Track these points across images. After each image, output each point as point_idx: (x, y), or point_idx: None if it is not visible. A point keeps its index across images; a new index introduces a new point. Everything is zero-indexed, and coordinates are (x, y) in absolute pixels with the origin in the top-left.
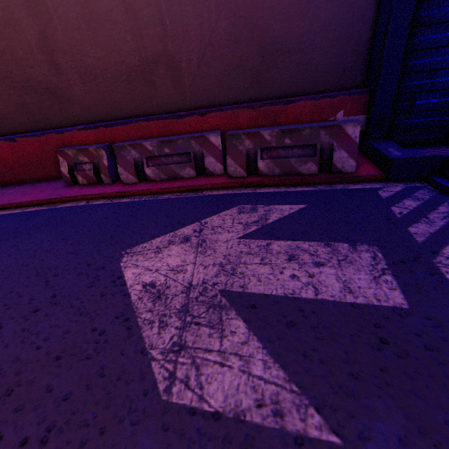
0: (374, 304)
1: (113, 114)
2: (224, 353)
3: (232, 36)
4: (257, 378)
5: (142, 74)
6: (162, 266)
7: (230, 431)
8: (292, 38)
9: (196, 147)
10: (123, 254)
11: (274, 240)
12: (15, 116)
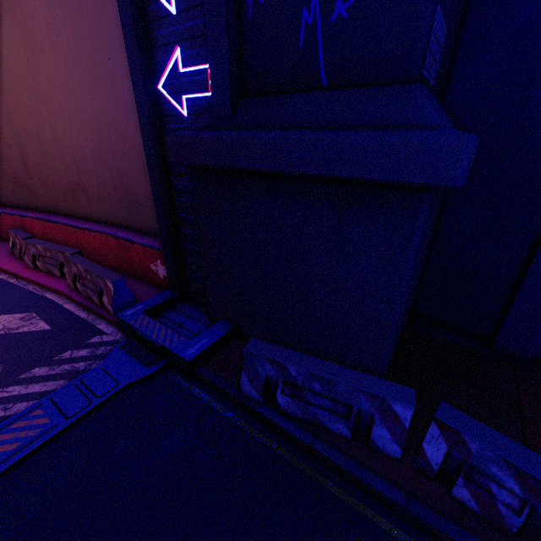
0: None
1: (59, 210)
2: None
3: (113, 183)
4: None
5: (71, 191)
6: None
7: None
8: (142, 196)
9: (62, 258)
10: None
11: None
12: (10, 196)
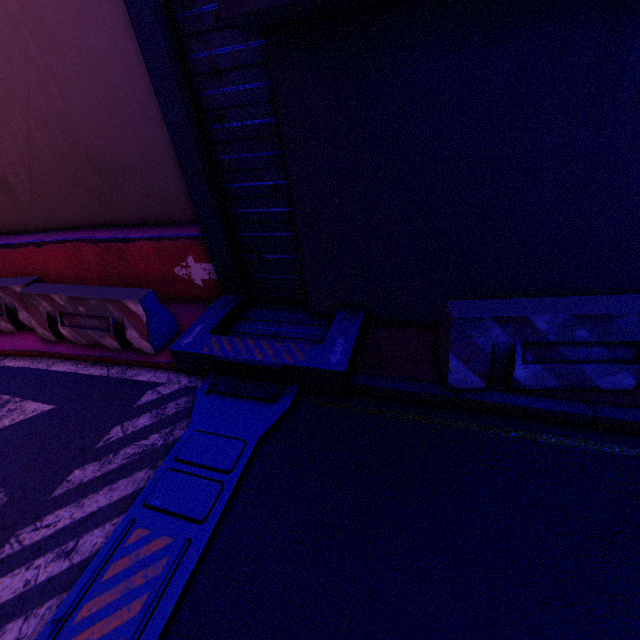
0: None
1: None
2: None
3: (55, 149)
4: None
5: None
6: None
7: None
8: (122, 157)
9: (7, 298)
10: None
11: None
12: None
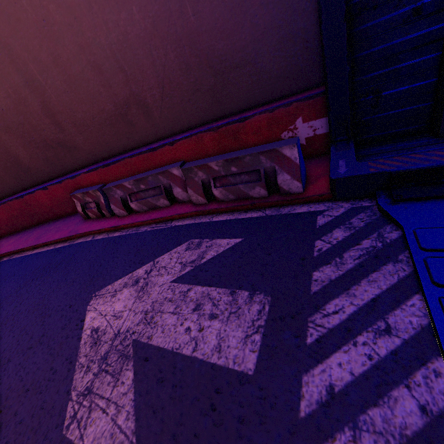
0: (229, 367)
1: (109, 153)
2: (110, 401)
3: (182, 65)
4: (118, 427)
5: (120, 117)
6: (110, 312)
7: None
8: (237, 52)
9: (164, 180)
10: (93, 296)
11: (195, 286)
12: (44, 168)
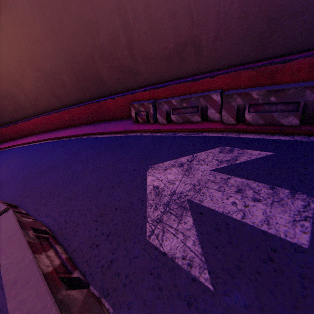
0: (281, 237)
1: (159, 80)
2: (177, 230)
3: (242, 13)
4: (187, 247)
5: (176, 53)
6: (164, 179)
7: (167, 262)
8: (299, 1)
9: (203, 102)
10: (149, 167)
11: (233, 176)
12: (115, 85)
